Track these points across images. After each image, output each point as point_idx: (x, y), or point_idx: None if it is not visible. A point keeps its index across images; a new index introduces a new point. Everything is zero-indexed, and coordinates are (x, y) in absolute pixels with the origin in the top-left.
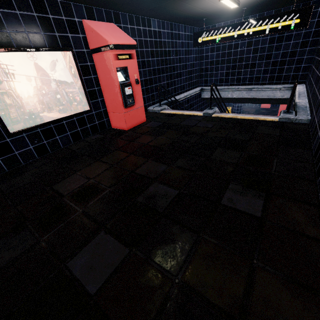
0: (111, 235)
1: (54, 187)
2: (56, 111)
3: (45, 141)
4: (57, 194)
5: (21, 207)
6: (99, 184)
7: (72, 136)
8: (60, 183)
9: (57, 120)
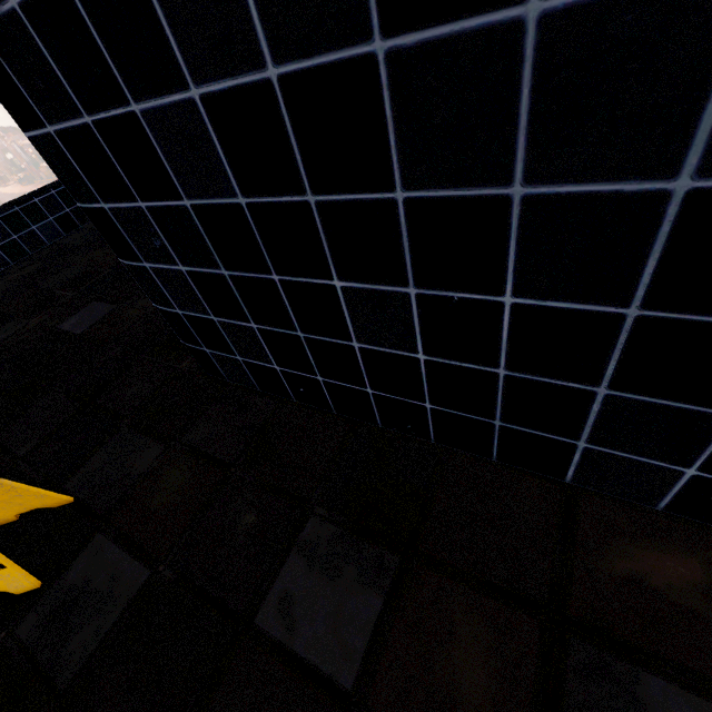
0: (103, 302)
1: (40, 285)
2: (16, 183)
3: (15, 236)
4: (45, 289)
5: (2, 309)
6: (97, 270)
7: (60, 223)
8: (47, 280)
9: (23, 198)
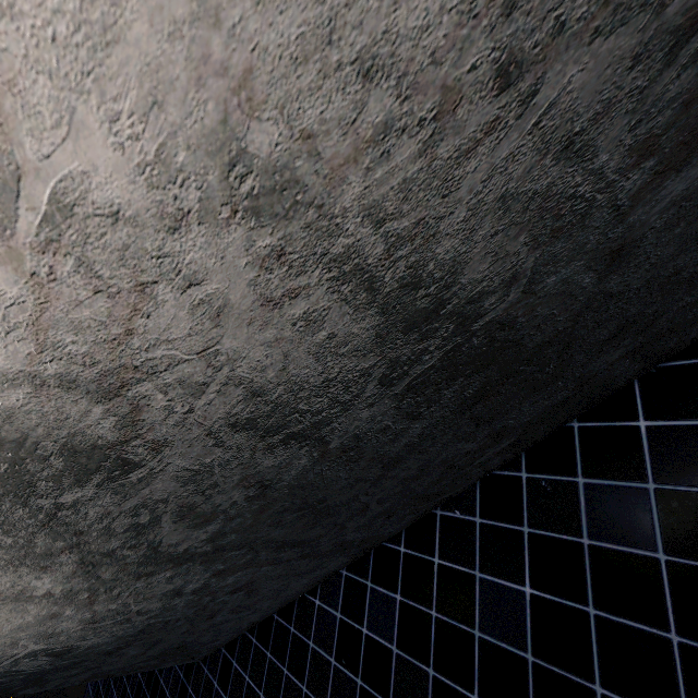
0: None
1: None
2: None
3: None
4: None
5: None
6: None
7: None
8: None
9: None
